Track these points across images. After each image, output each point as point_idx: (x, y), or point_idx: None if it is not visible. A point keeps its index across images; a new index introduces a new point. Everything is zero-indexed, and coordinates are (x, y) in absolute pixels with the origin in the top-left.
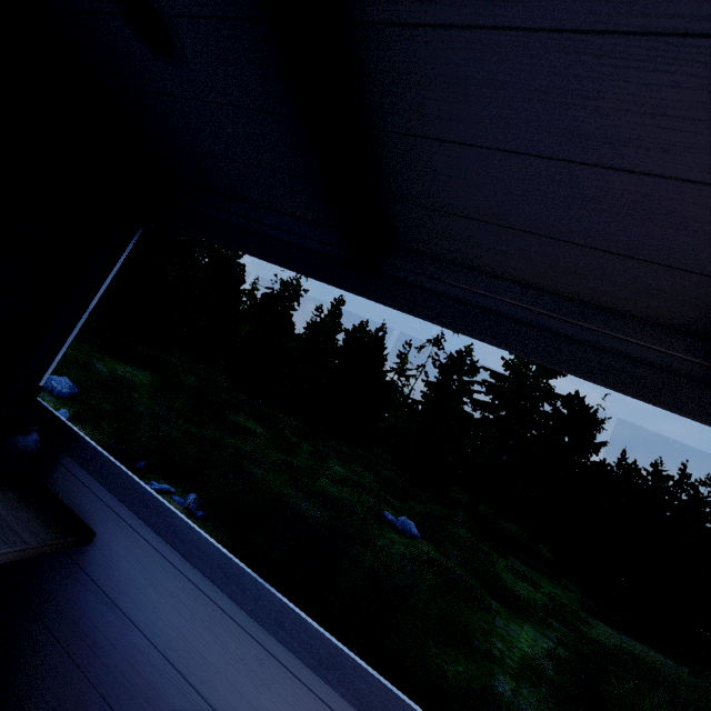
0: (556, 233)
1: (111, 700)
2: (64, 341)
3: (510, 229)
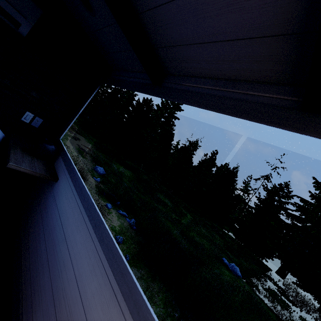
0: (206, 39)
1: (44, 229)
2: (71, 122)
3: (192, 45)
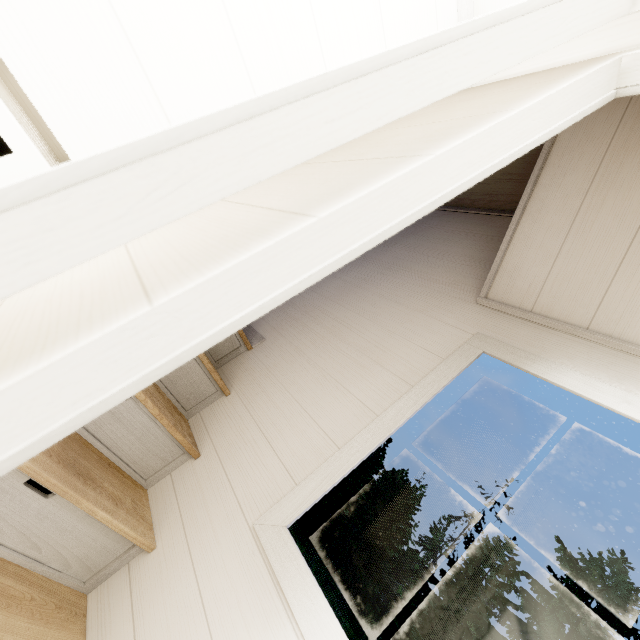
0: None
1: None
2: None
3: None
